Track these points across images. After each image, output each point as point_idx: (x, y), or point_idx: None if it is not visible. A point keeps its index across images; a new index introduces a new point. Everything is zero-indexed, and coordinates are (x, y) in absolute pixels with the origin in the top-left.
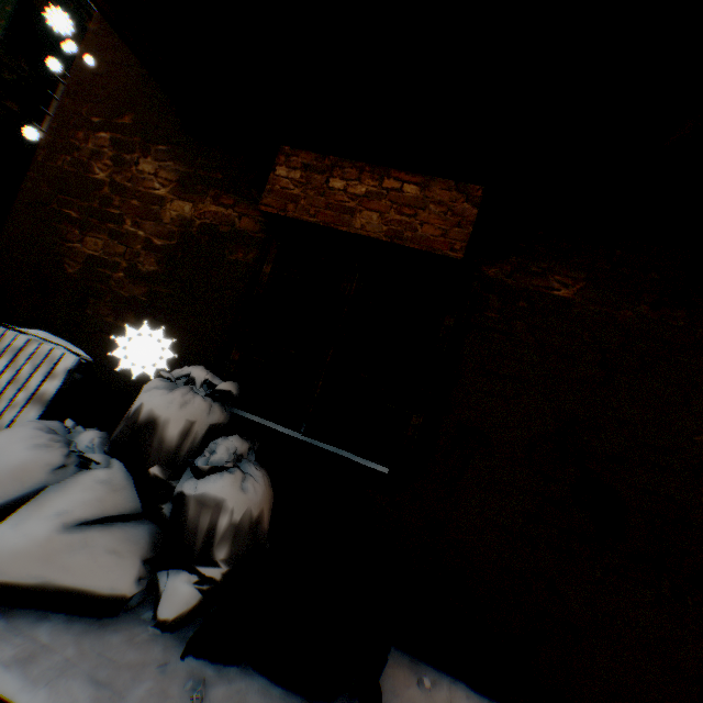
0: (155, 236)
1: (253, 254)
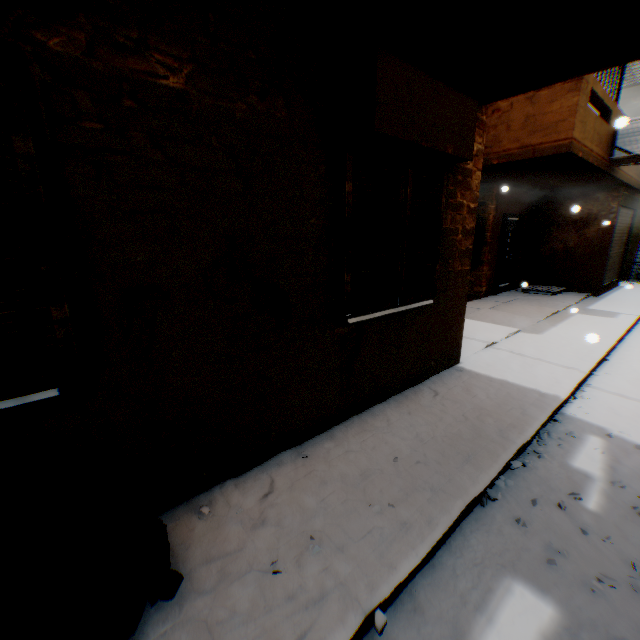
0: None
1: None
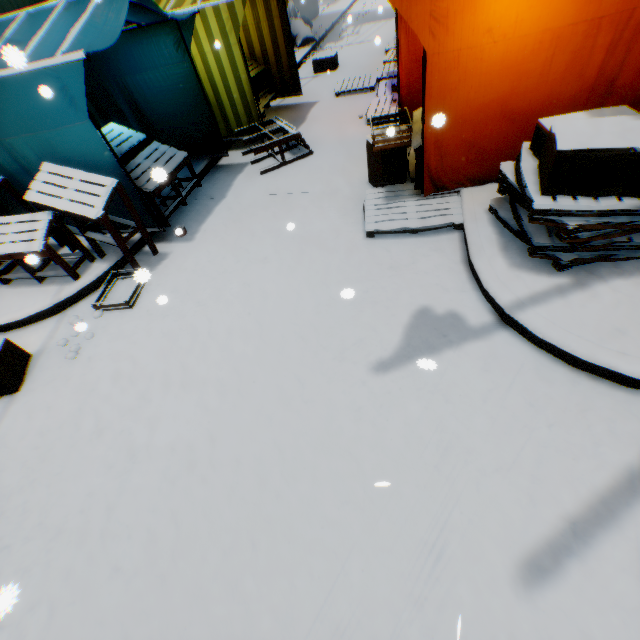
0: None
1: None
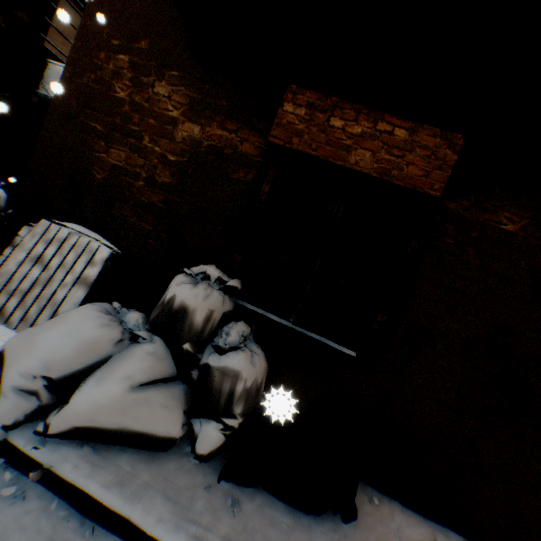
0: (169, 153)
1: (252, 174)
